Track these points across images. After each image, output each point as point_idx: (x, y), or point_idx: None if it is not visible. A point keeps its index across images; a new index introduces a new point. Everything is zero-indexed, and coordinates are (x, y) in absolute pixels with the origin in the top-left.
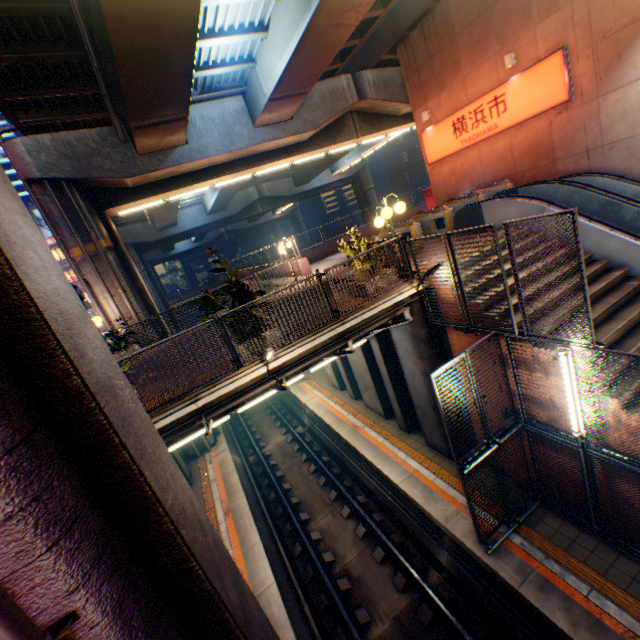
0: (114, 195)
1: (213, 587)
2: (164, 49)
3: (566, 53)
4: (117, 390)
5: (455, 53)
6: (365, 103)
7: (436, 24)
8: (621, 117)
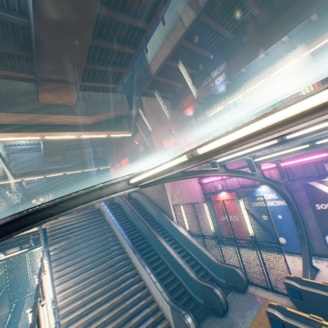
0: None
1: None
2: None
3: (130, 157)
4: None
5: (114, 149)
6: (98, 156)
7: (110, 141)
8: None
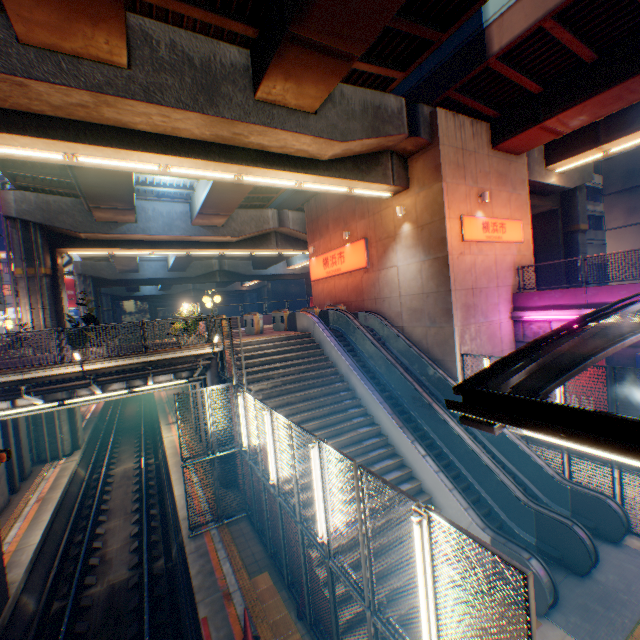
0: (70, 240)
1: None
2: (112, 180)
3: (367, 241)
4: None
5: (328, 220)
6: (285, 229)
7: (321, 201)
8: (386, 285)
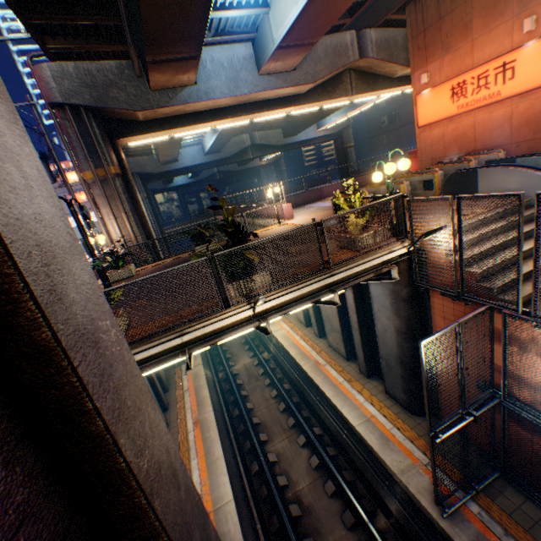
0: (126, 126)
1: None
2: None
3: None
4: (100, 335)
5: (468, 14)
6: (364, 61)
7: None
8: None
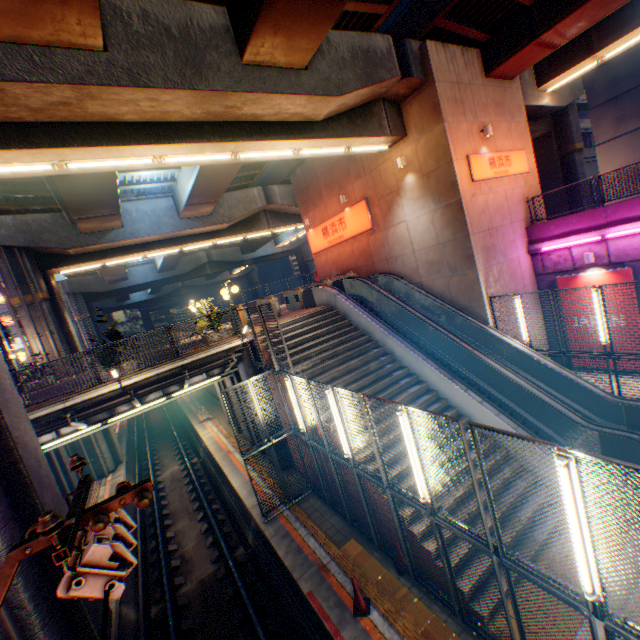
0: (58, 259)
1: (33, 482)
2: (95, 185)
3: (368, 202)
4: (2, 377)
5: (319, 187)
6: (274, 206)
7: (309, 168)
8: (397, 243)
